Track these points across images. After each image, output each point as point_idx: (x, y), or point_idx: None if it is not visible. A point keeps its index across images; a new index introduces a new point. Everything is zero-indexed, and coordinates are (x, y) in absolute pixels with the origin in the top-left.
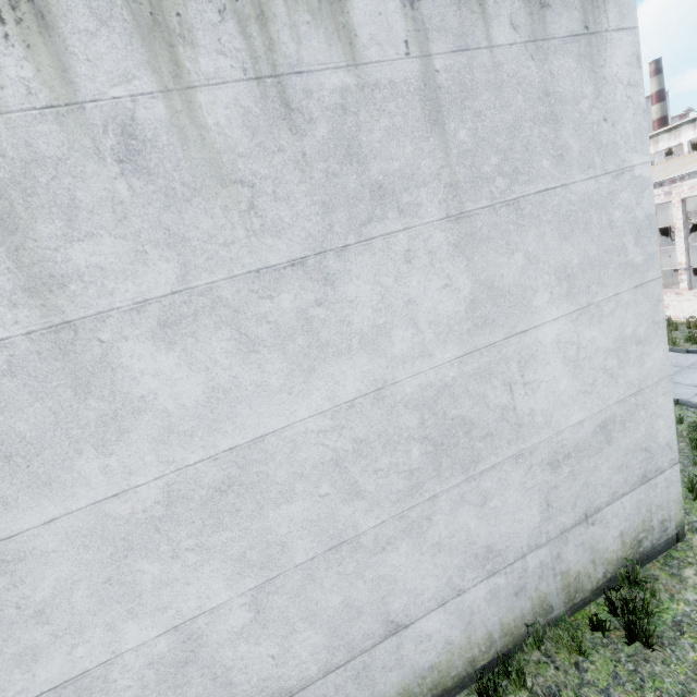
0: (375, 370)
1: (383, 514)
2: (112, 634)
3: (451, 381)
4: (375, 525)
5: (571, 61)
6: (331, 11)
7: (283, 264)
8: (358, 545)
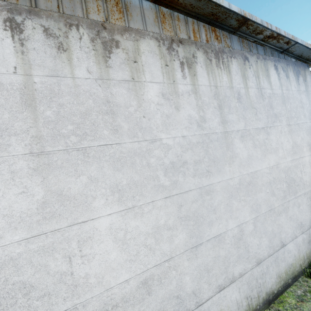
0: (276, 159)
1: (279, 203)
2: (226, 222)
3: (290, 167)
4: (277, 206)
5: (304, 96)
6: (268, 78)
7: (260, 128)
8: (274, 211)
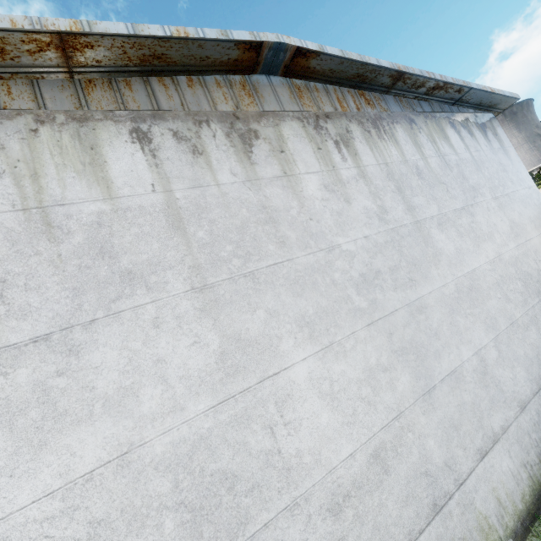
0: (495, 248)
1: (520, 311)
2: (458, 350)
3: (517, 256)
4: (519, 316)
5: (502, 155)
6: (447, 141)
7: (459, 208)
8: (518, 325)
